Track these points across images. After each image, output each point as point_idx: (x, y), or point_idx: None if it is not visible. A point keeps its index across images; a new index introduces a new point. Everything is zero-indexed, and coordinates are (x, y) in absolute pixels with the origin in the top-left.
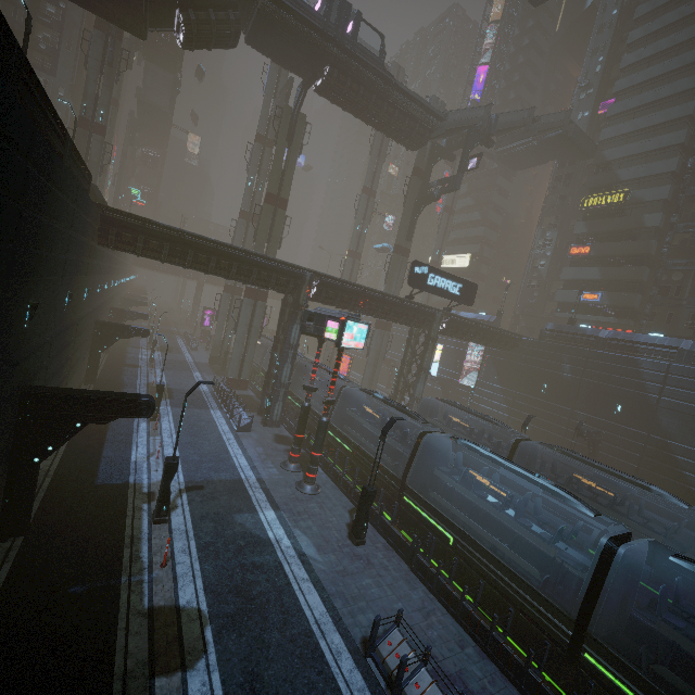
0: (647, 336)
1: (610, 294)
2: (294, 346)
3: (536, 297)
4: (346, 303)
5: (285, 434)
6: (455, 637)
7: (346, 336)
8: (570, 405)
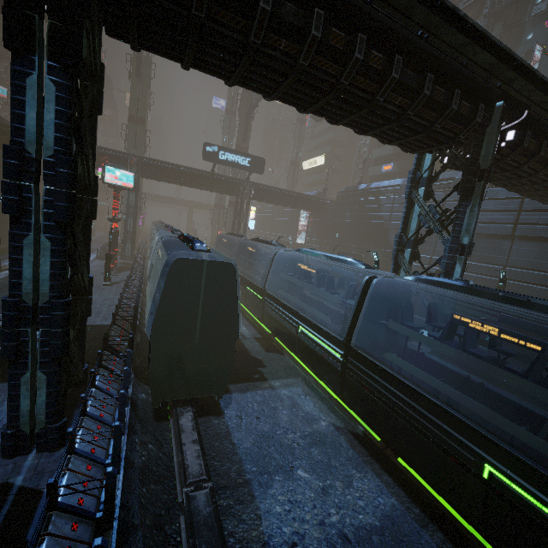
0: (389, 181)
1: (398, 163)
2: (133, 207)
3: (361, 176)
4: (168, 177)
5: (131, 263)
6: (112, 304)
7: (109, 176)
8: (349, 242)
